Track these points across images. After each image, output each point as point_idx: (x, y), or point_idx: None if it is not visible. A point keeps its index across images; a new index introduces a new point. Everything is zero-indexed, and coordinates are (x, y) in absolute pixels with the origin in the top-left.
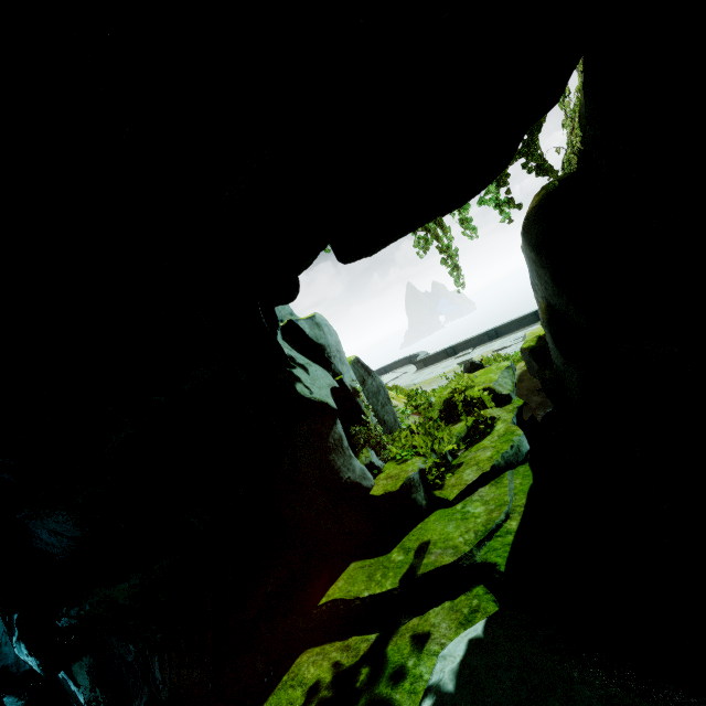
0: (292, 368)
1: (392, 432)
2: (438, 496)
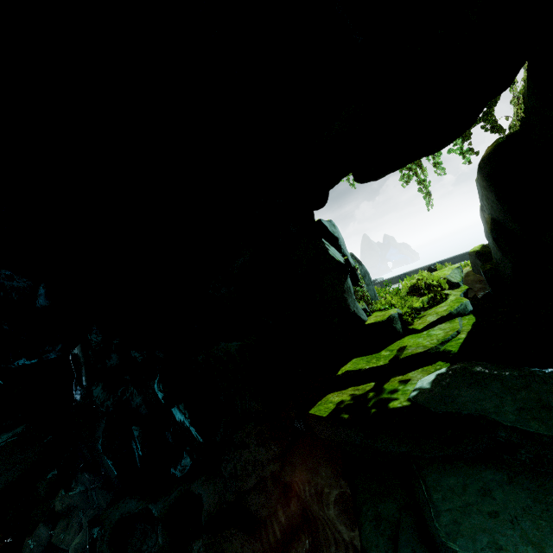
0: (324, 244)
1: (373, 302)
2: (410, 328)
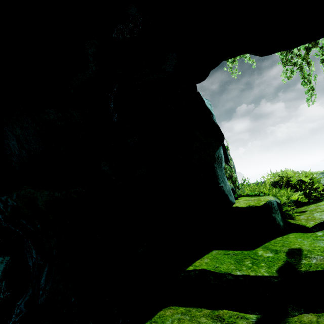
0: None
1: None
2: (293, 223)
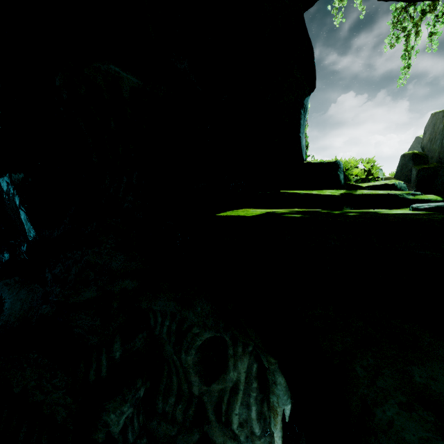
0: None
1: None
2: (352, 184)
